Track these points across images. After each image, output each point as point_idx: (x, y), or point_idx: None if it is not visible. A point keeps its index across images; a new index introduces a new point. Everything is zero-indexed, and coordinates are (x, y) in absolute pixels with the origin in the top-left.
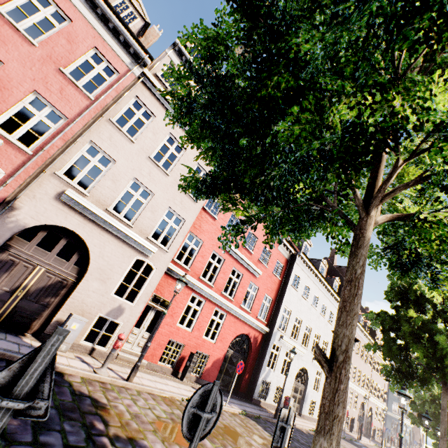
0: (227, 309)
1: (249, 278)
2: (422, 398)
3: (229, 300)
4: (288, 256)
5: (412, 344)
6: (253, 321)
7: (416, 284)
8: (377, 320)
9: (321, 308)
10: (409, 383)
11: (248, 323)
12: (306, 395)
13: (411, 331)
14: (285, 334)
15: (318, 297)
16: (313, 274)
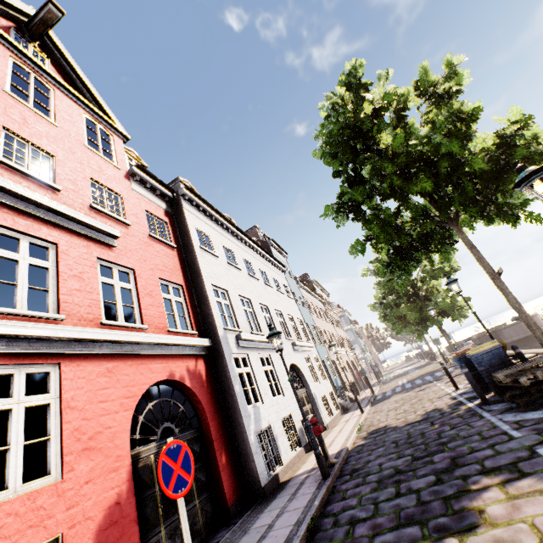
0: (47, 351)
1: (88, 251)
2: (389, 306)
3: (45, 323)
4: (166, 205)
5: (407, 186)
6: (165, 341)
7: (364, 103)
8: (341, 209)
9: (261, 276)
10: (414, 261)
11: (153, 352)
12: (315, 397)
13: (398, 168)
14: (241, 332)
15: (249, 263)
16: (225, 230)
